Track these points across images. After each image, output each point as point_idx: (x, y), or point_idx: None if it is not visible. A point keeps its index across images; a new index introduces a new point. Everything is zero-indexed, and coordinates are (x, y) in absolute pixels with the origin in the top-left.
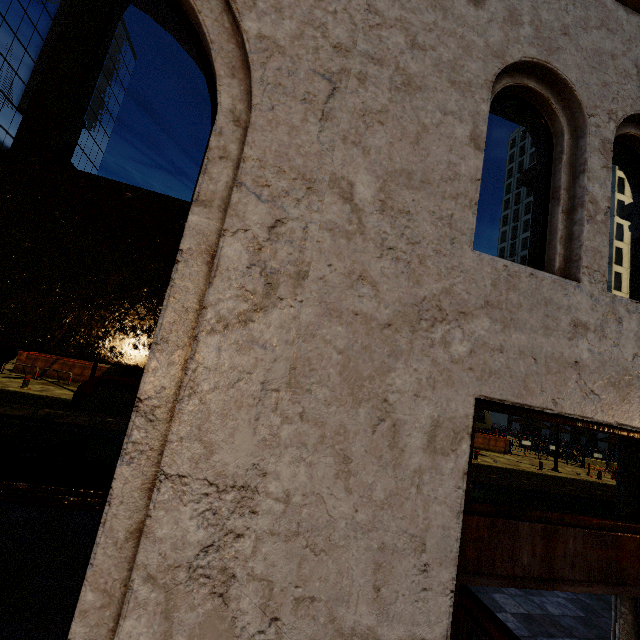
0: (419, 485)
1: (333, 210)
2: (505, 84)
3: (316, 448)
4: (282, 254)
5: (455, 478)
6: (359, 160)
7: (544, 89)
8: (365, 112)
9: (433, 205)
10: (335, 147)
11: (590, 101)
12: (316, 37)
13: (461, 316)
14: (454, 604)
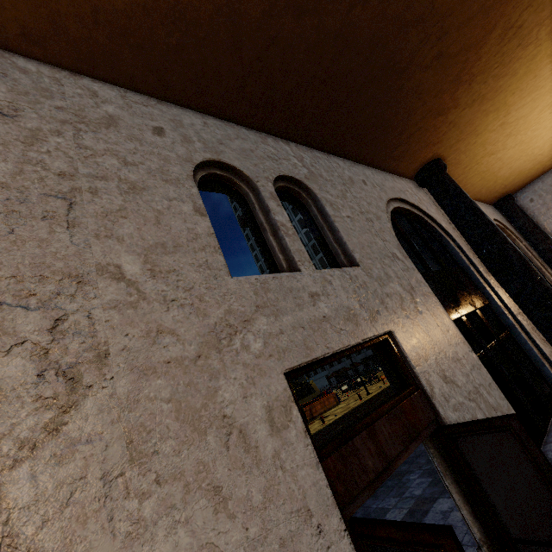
0: (282, 465)
1: (110, 291)
2: (201, 175)
3: (185, 501)
4: (74, 346)
5: (301, 440)
6: (117, 247)
7: (225, 173)
8: (107, 213)
9: (190, 259)
10: (91, 244)
11: (253, 174)
12: (37, 171)
13: (246, 323)
14: (353, 540)
